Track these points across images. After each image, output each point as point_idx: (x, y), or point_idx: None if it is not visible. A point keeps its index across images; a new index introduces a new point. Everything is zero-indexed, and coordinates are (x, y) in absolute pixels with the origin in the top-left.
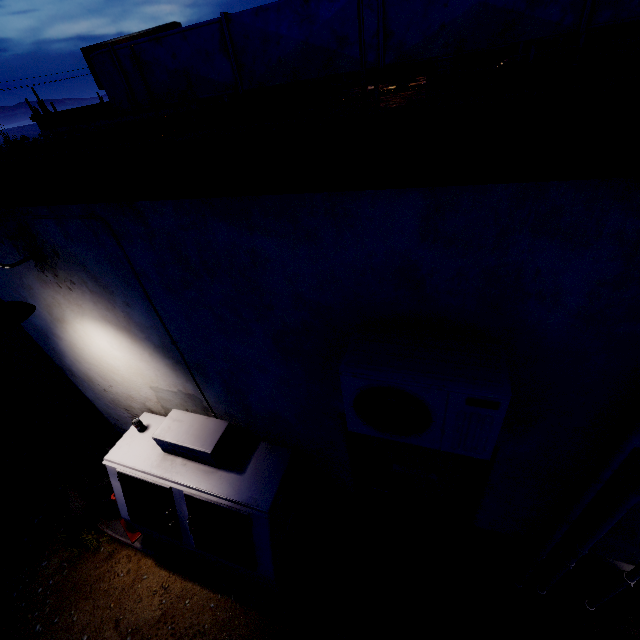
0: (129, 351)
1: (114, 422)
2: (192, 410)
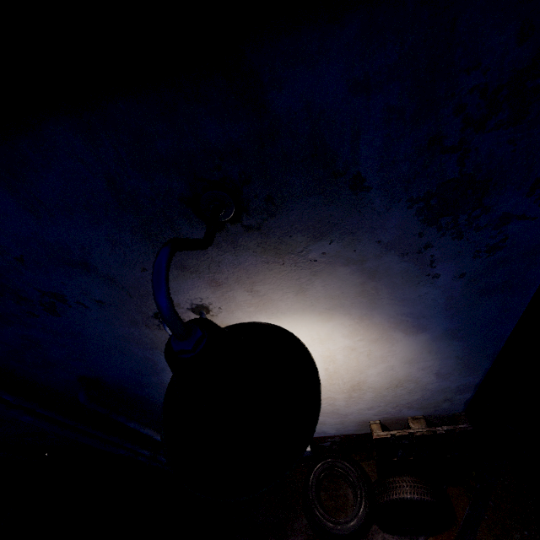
0: None
1: None
2: None
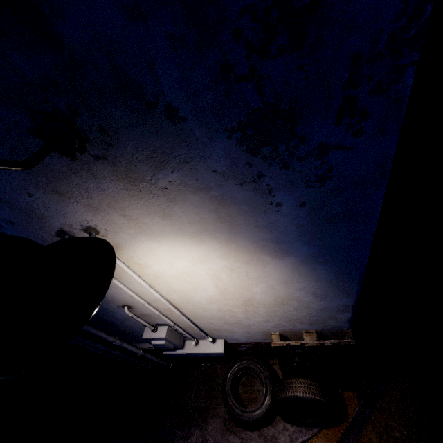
0: None
1: None
2: None
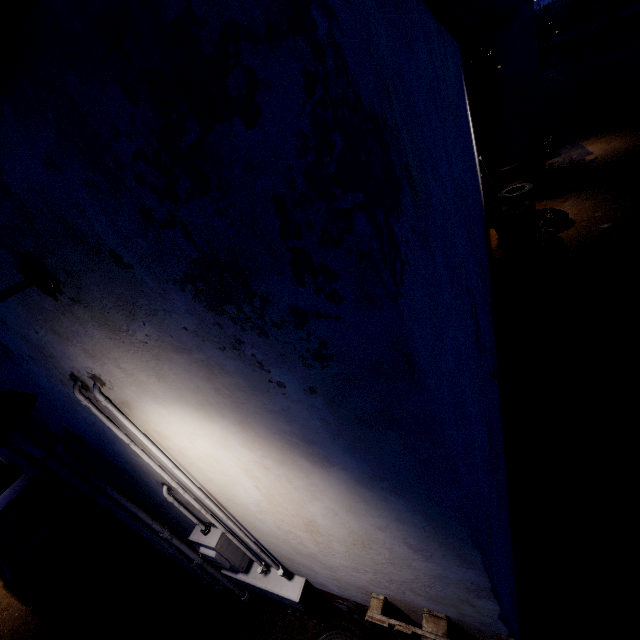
0: None
1: None
2: None
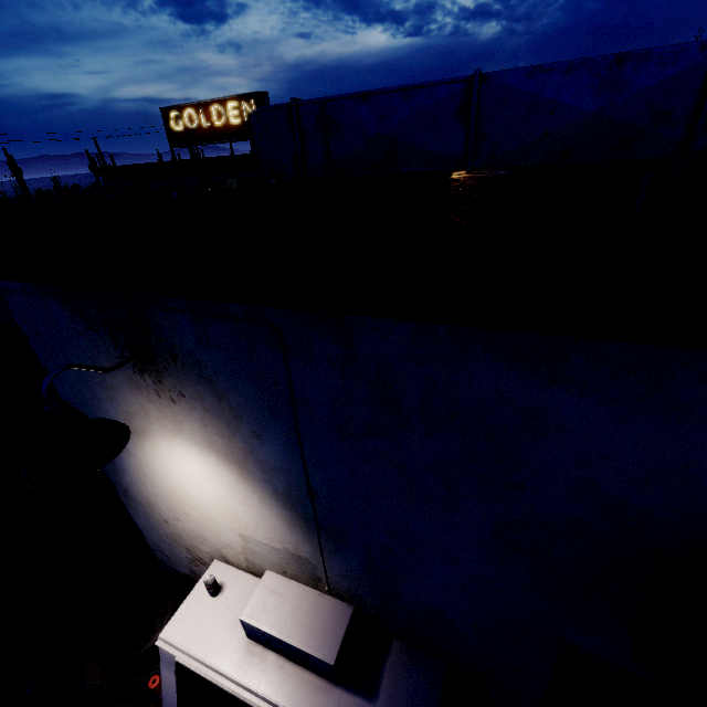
0: (228, 488)
1: (161, 557)
2: (293, 574)
